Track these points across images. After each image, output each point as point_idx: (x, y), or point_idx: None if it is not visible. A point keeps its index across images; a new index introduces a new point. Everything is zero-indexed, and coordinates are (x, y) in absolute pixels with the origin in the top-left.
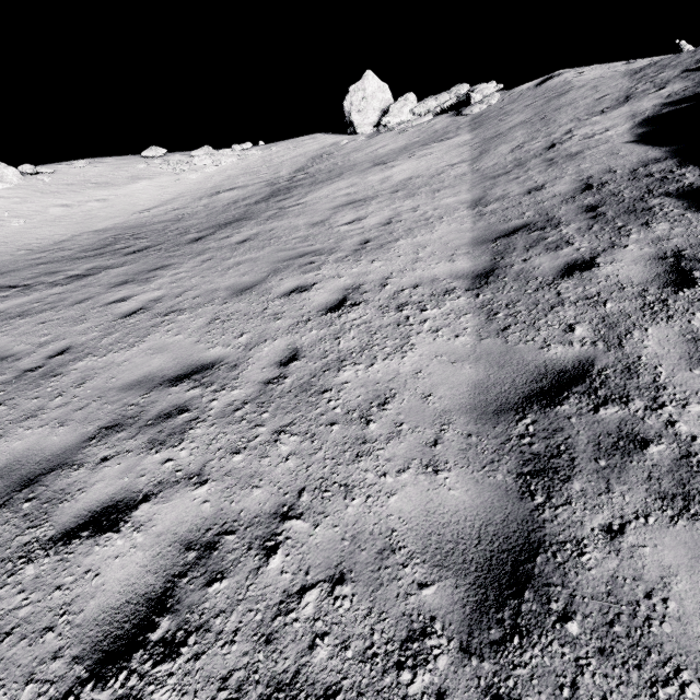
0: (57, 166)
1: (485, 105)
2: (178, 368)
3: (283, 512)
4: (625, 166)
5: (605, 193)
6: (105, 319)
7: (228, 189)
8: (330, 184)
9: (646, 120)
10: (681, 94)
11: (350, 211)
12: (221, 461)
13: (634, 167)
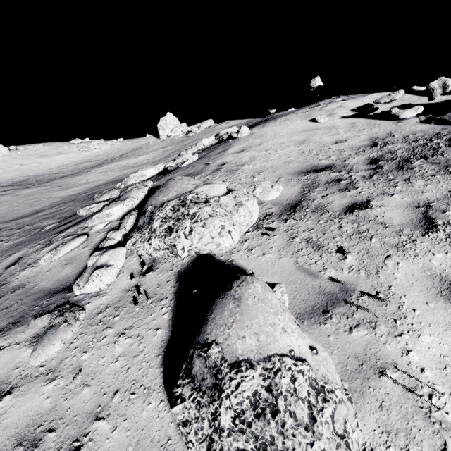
0: (28, 146)
1: (194, 133)
2: None
3: None
4: None
5: None
6: None
7: (90, 161)
8: (114, 163)
9: None
10: None
11: (96, 175)
12: None
13: None
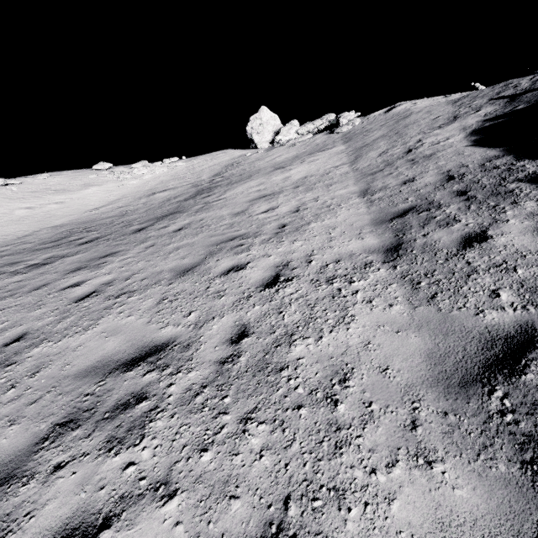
0: (24, 179)
1: (350, 126)
2: (132, 350)
3: (272, 534)
4: (473, 162)
5: (467, 181)
6: (60, 304)
7: (161, 191)
8: (243, 183)
9: (475, 131)
10: (494, 114)
11: (264, 203)
12: (188, 462)
13: (482, 162)
